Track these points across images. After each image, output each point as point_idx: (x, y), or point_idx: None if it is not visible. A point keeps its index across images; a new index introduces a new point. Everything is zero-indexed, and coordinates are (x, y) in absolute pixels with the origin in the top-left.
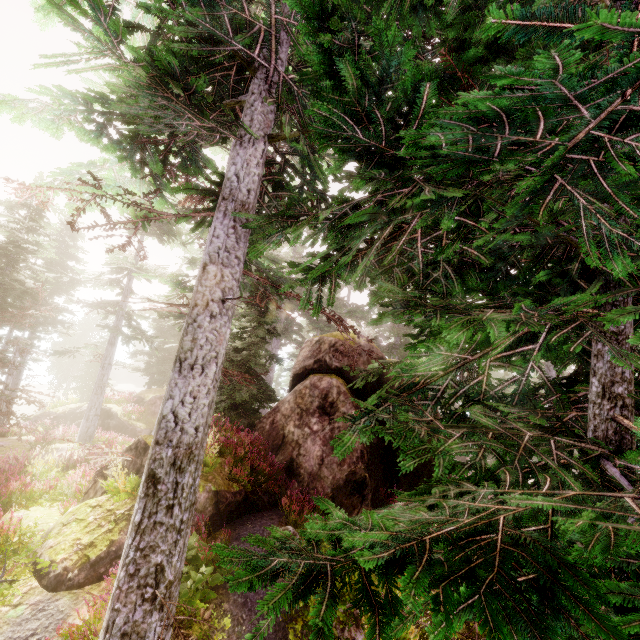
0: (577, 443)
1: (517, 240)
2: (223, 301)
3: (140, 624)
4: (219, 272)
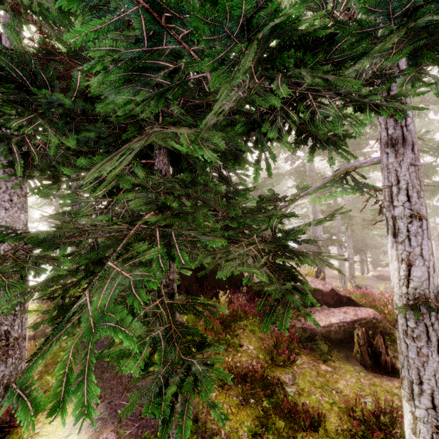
0: (114, 227)
1: (93, 135)
2: (11, 200)
3: (1, 357)
4: (4, 185)
